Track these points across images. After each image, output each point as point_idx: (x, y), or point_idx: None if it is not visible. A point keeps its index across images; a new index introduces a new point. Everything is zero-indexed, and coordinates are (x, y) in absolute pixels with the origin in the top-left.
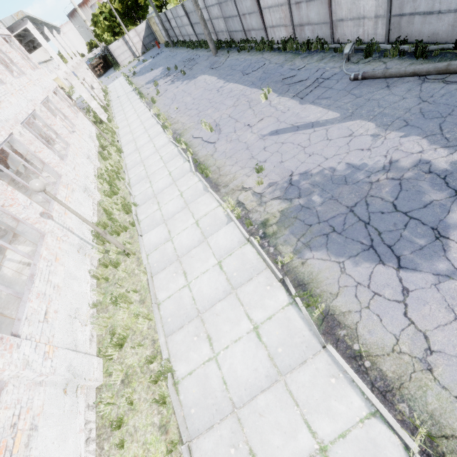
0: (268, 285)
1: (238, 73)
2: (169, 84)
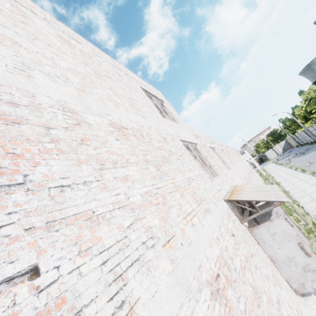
0: (315, 179)
1: None
2: (296, 158)
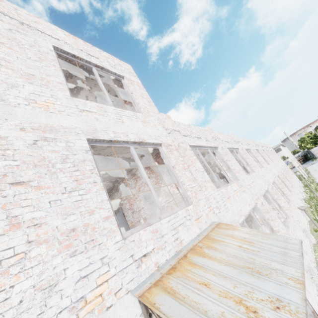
0: None
1: None
2: None
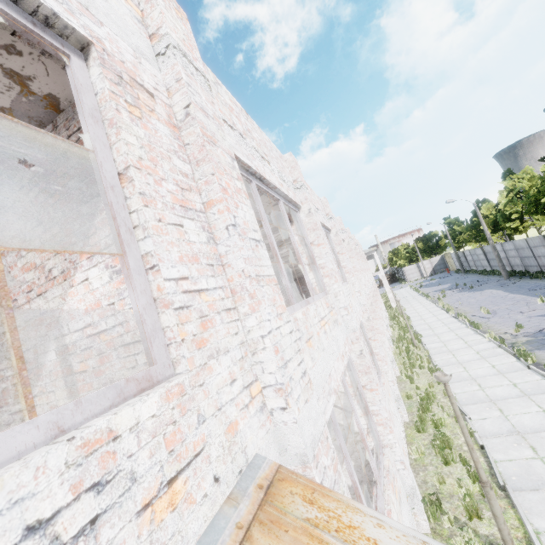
0: (506, 357)
1: (524, 290)
2: (455, 293)
